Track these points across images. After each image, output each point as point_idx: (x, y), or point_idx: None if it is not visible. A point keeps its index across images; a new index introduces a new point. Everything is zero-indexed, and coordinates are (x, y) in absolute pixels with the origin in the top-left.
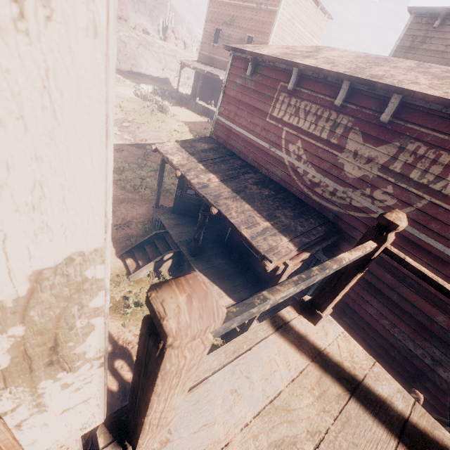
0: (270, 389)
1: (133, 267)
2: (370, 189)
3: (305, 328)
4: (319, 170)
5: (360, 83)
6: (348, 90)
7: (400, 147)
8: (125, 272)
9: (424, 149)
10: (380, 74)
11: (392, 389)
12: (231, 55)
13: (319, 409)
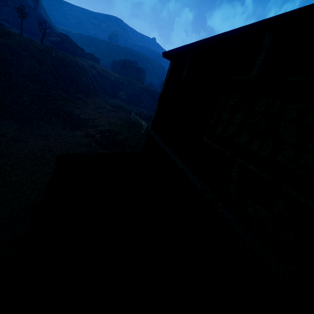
0: None
1: None
2: None
3: None
4: None
5: None
6: None
7: None
8: None
9: None
10: None
11: None
12: (171, 63)
13: None
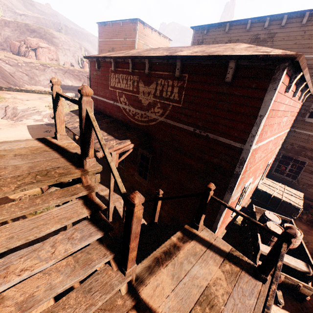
0: (8, 148)
1: (46, 189)
2: (153, 108)
3: (51, 141)
4: (134, 107)
5: (133, 58)
6: (132, 63)
7: (156, 83)
8: (41, 193)
9: (163, 81)
10: (144, 53)
11: (78, 151)
12: (89, 61)
13: (28, 152)
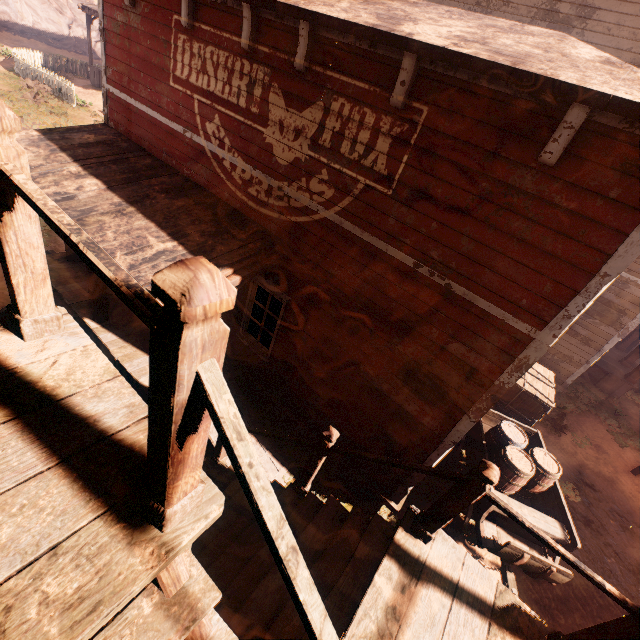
0: None
1: None
2: (306, 179)
3: None
4: (248, 160)
5: (260, 5)
6: (253, 20)
7: (325, 108)
8: None
9: (348, 108)
10: None
11: (117, 405)
12: None
13: None
